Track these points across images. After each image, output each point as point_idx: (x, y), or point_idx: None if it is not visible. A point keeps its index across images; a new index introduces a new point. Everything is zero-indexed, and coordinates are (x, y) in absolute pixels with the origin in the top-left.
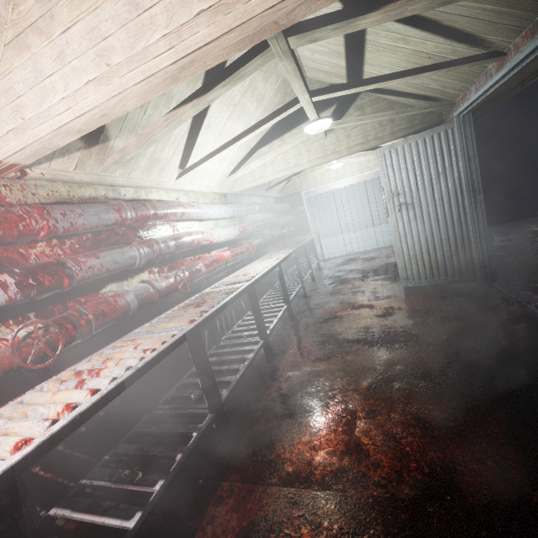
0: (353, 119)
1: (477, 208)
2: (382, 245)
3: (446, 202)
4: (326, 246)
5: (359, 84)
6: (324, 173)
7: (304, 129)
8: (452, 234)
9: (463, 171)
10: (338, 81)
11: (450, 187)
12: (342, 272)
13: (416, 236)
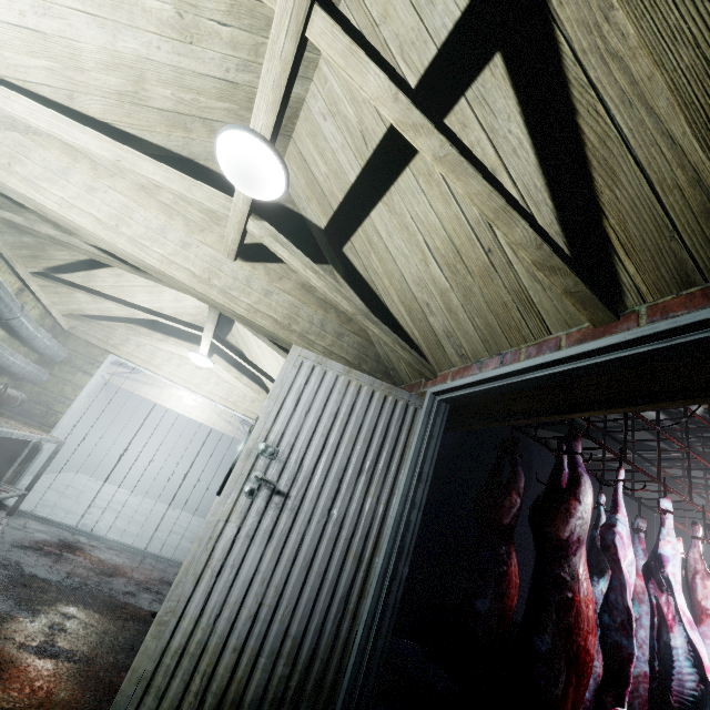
0: (305, 258)
1: (390, 593)
2: (155, 549)
3: (346, 537)
4: (64, 487)
5: (421, 105)
6: (173, 359)
7: (223, 134)
8: (315, 632)
9: (403, 492)
10: (316, 214)
11: (367, 508)
12: (1, 573)
13: (242, 587)
